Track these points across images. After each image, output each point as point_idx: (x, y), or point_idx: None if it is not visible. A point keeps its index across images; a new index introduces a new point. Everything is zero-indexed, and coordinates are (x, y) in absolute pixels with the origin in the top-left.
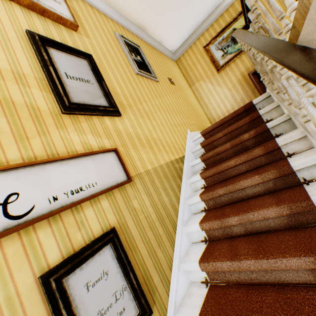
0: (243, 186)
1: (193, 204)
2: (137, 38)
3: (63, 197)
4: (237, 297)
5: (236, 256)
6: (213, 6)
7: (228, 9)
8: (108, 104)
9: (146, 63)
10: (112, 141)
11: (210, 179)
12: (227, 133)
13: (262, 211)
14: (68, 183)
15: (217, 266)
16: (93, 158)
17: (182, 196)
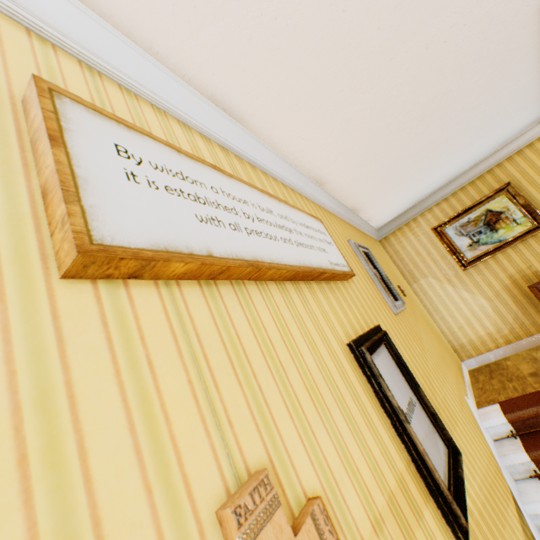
0: None
1: None
2: (352, 227)
3: None
4: None
5: None
6: (449, 177)
7: (474, 182)
8: (444, 443)
9: (384, 278)
10: None
11: None
12: None
13: None
14: None
15: None
16: None
17: None
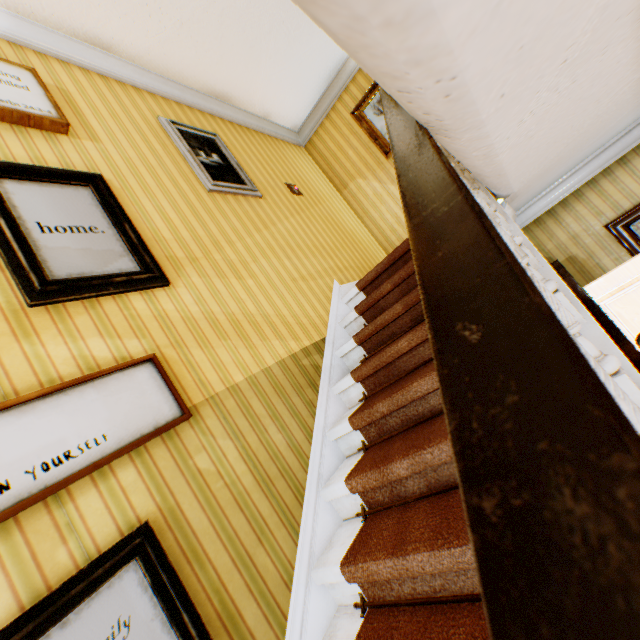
0: (420, 393)
1: (342, 438)
2: (213, 118)
3: (25, 480)
4: (407, 634)
5: (401, 547)
6: None
7: None
8: (140, 267)
9: (234, 166)
10: (149, 341)
11: (373, 382)
12: (400, 282)
13: (446, 443)
14: (37, 450)
15: (370, 571)
16: (99, 386)
17: (320, 423)
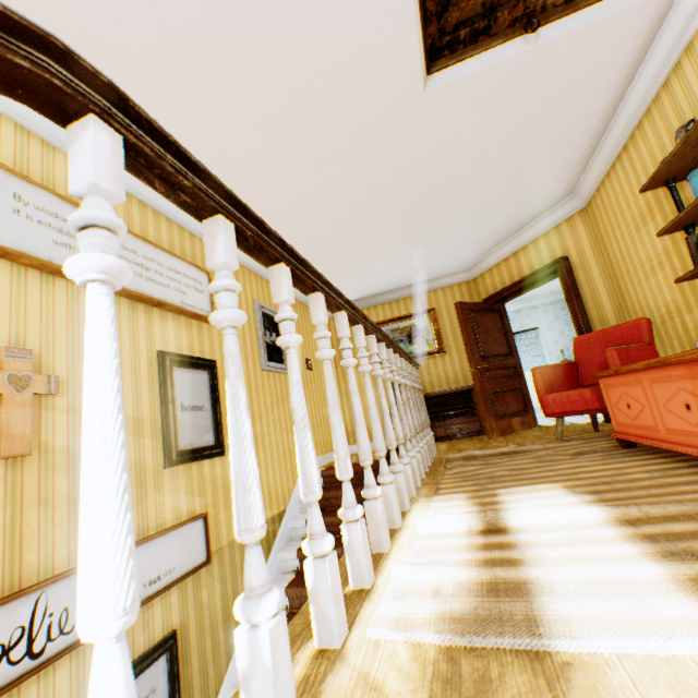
0: None
1: None
2: None
3: (143, 589)
4: None
5: None
6: (397, 284)
7: (415, 297)
8: (215, 440)
9: None
10: (204, 499)
11: None
12: None
13: None
14: (150, 570)
15: None
16: (180, 531)
17: None
